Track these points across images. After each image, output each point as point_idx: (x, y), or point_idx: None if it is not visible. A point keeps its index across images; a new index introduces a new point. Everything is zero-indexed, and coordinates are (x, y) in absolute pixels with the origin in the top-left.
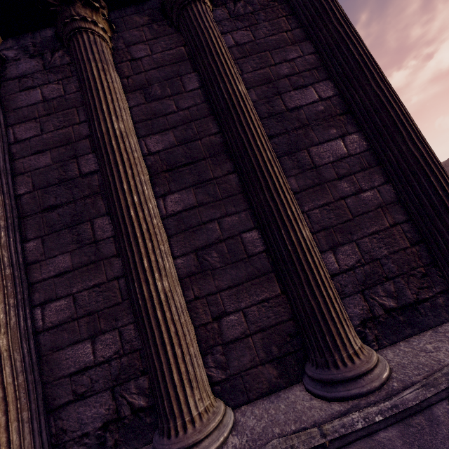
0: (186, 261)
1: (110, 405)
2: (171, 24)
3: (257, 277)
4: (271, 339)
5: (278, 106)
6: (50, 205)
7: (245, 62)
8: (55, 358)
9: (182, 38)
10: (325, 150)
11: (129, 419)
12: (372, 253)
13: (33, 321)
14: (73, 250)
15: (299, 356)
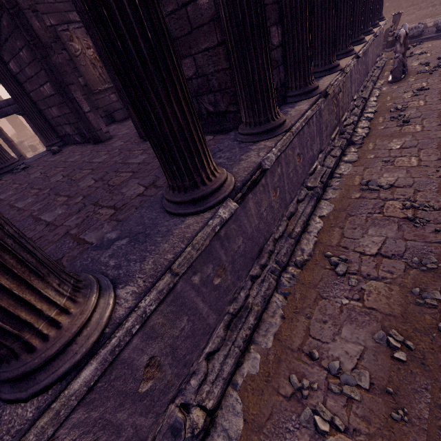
0: None
1: None
2: None
3: None
4: None
5: None
6: None
7: None
8: None
9: None
10: None
11: None
12: None
13: None
14: None
15: None
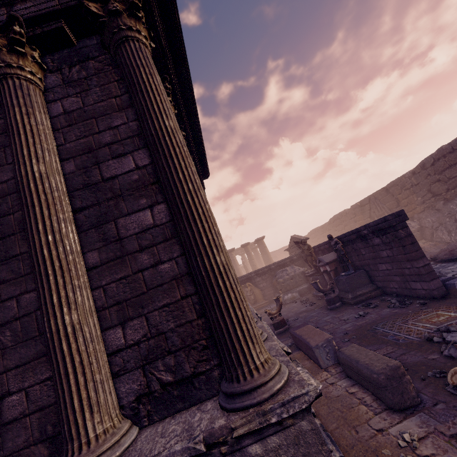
0: None
1: None
2: None
3: (45, 355)
4: (48, 418)
5: (94, 176)
6: None
7: (70, 130)
8: None
9: None
10: (133, 221)
11: None
12: (160, 327)
13: None
14: None
15: None
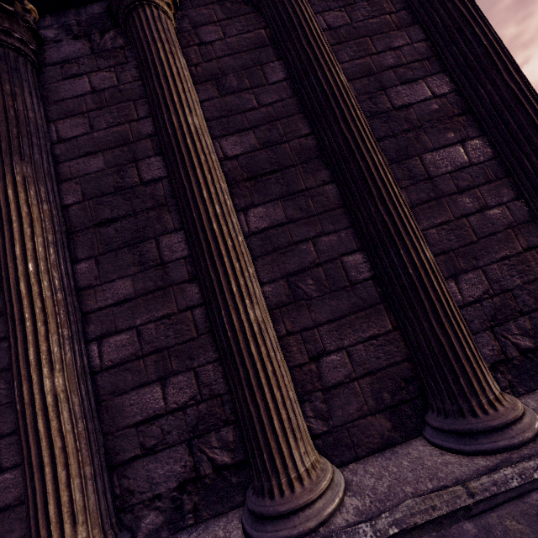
0: (275, 289)
1: (187, 461)
2: (248, 1)
3: (363, 309)
4: (381, 384)
5: (382, 103)
6: (104, 218)
7: (340, 49)
8: (116, 404)
9: (261, 19)
10: (442, 158)
11: (210, 479)
12: (503, 283)
13: (88, 359)
14: (135, 274)
15: (417, 404)
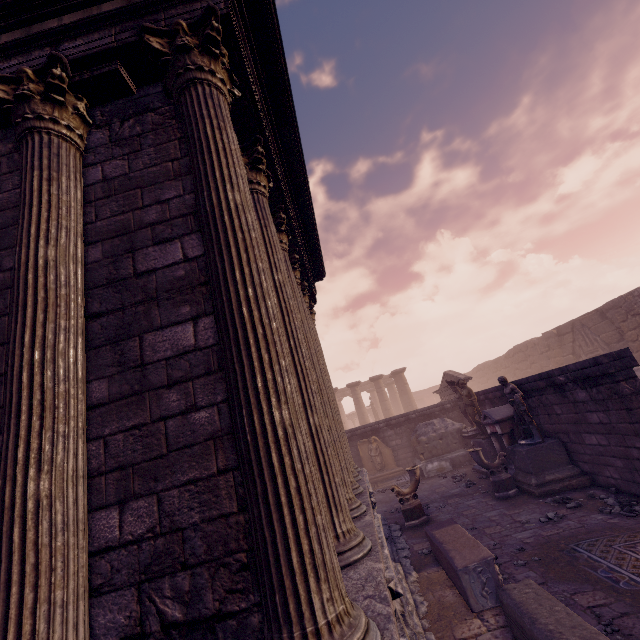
0: None
1: None
2: None
3: None
4: None
5: (125, 268)
6: None
7: (105, 203)
8: None
9: None
10: (165, 339)
11: None
12: (177, 517)
13: None
14: None
15: None
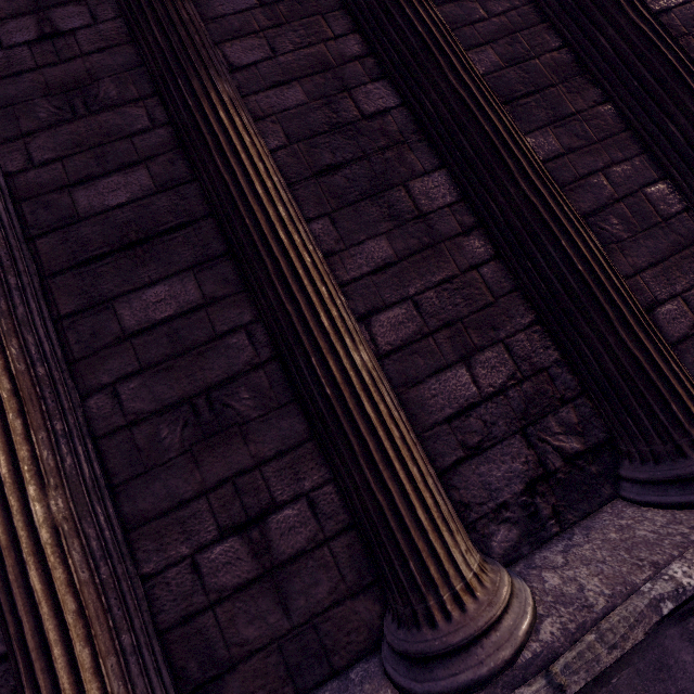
0: None
1: (527, 456)
2: None
3: (686, 248)
4: None
5: None
6: (326, 164)
7: None
8: (413, 398)
9: None
10: None
11: (564, 473)
12: None
13: None
14: (389, 231)
15: None
